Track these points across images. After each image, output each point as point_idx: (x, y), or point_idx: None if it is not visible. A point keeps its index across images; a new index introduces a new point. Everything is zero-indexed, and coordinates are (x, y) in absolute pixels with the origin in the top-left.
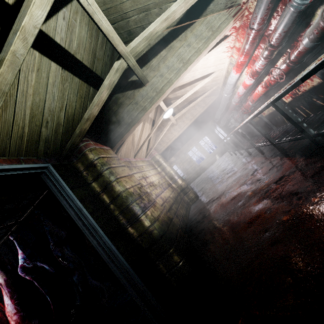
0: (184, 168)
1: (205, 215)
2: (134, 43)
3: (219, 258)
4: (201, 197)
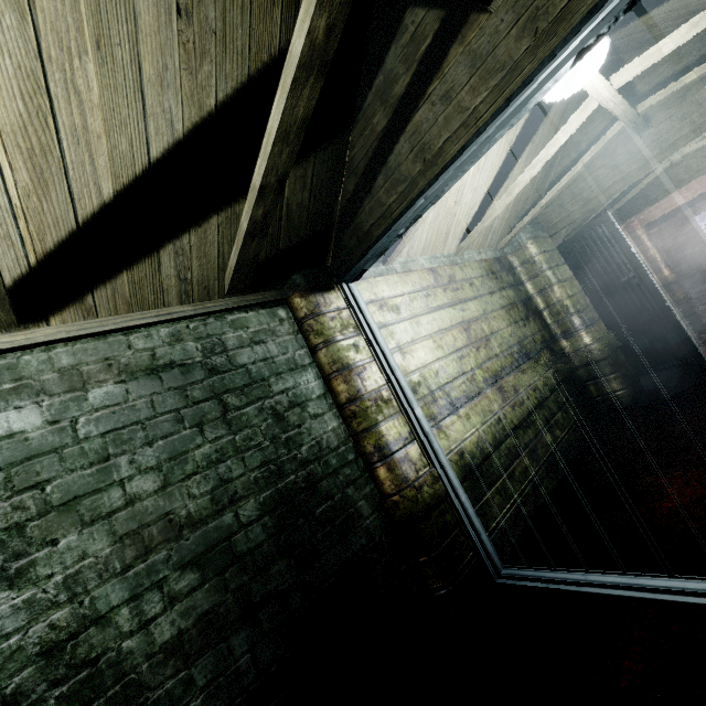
0: (670, 251)
1: (697, 312)
2: (687, 151)
3: (701, 326)
4: (697, 299)
